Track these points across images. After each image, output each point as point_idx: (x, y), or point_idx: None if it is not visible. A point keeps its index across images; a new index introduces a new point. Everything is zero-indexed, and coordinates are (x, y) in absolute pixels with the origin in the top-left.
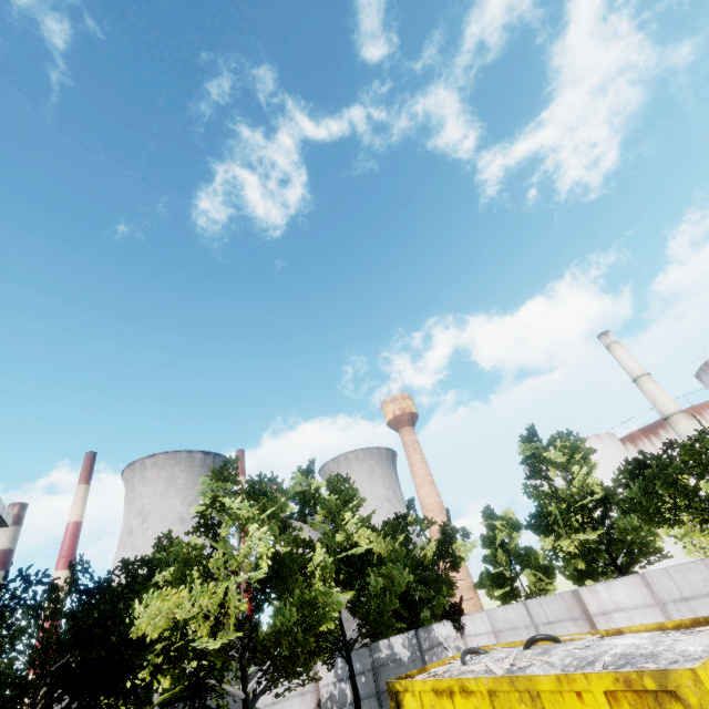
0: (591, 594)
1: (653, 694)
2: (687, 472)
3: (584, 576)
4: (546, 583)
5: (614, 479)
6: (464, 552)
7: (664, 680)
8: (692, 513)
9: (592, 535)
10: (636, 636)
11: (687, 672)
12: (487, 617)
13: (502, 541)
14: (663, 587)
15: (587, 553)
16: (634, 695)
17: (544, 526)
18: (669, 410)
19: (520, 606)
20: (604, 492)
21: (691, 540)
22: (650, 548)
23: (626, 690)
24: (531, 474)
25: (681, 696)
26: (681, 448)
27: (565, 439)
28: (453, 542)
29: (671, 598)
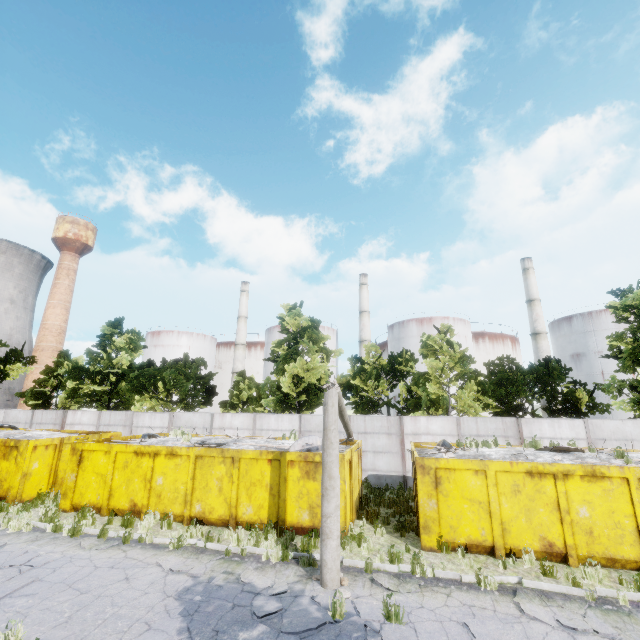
0: (73, 414)
1: (12, 447)
2: (157, 376)
3: (86, 406)
4: (71, 405)
5: (138, 366)
6: (15, 372)
7: (18, 443)
8: (148, 393)
9: (101, 388)
10: (51, 432)
11: (27, 441)
12: (5, 414)
13: (59, 374)
14: (105, 419)
15: (95, 396)
16: (5, 447)
17: (78, 375)
18: (240, 341)
19: (30, 412)
20: (123, 370)
21: (143, 403)
22: (131, 402)
23: (3, 445)
24: (97, 345)
25: (20, 448)
26: (172, 365)
27: (135, 335)
28: (14, 363)
29: (105, 424)
